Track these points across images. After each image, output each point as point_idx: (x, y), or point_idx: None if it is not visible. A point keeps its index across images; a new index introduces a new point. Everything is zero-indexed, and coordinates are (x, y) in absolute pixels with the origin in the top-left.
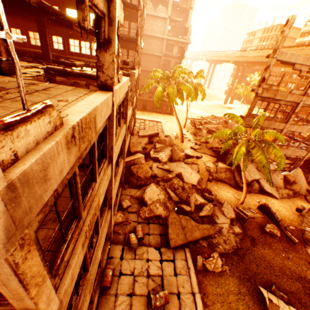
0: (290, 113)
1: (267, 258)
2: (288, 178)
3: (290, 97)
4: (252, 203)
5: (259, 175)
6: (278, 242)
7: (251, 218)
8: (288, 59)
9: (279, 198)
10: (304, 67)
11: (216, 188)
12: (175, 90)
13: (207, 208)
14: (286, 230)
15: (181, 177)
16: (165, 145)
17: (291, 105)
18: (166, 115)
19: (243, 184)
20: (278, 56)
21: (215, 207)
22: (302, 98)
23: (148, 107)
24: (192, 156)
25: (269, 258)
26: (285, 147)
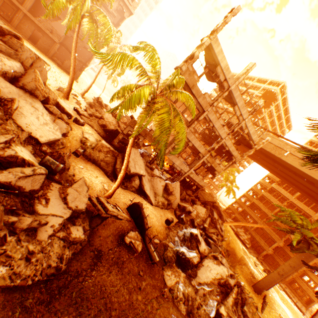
0: (195, 118)
1: (107, 293)
2: (168, 188)
3: (202, 100)
4: (123, 201)
5: (145, 171)
6: (136, 262)
7: (112, 217)
8: (217, 54)
9: (154, 206)
10: (222, 76)
11: (82, 168)
12: (88, 15)
13: (24, 170)
14: (151, 243)
15: (11, 105)
16: (17, 53)
17: (199, 110)
18: (67, 73)
19: (123, 166)
20: (213, 42)
21: (55, 185)
22: (208, 107)
23: (42, 43)
24: (69, 114)
25: (110, 293)
26: (177, 155)
